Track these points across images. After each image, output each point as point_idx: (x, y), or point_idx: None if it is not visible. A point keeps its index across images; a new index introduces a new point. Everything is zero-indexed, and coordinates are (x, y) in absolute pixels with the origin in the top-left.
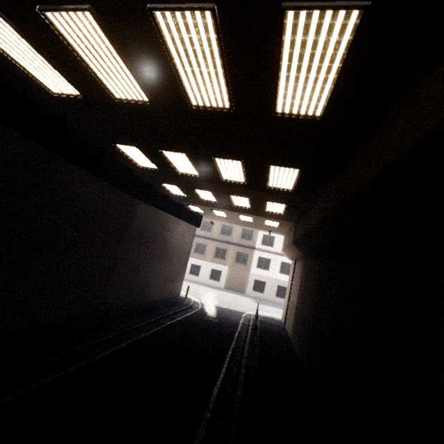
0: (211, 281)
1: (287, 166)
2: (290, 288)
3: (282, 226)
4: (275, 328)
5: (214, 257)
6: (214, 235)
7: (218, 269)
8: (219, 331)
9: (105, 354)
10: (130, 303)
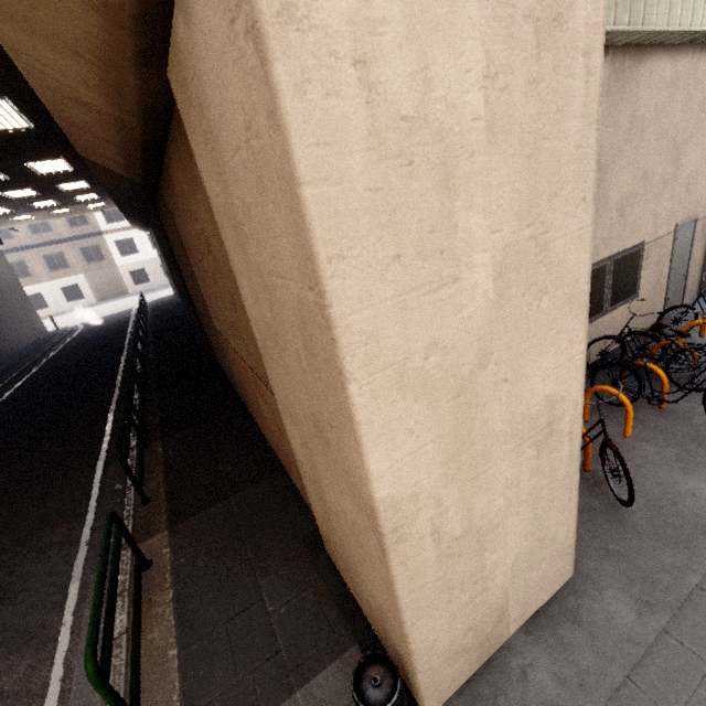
0: (72, 303)
1: (70, 182)
2: (161, 261)
3: (110, 204)
4: (167, 302)
5: (51, 272)
6: (24, 240)
7: (71, 284)
8: (115, 327)
9: (35, 371)
10: (3, 358)
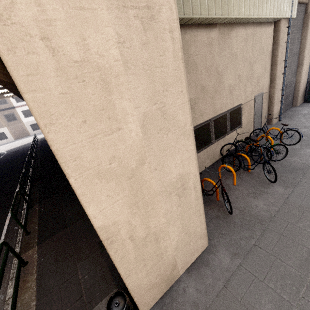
0: (2, 141)
1: None
2: None
3: None
4: None
5: None
6: None
7: (0, 132)
8: (22, 151)
9: None
10: None
